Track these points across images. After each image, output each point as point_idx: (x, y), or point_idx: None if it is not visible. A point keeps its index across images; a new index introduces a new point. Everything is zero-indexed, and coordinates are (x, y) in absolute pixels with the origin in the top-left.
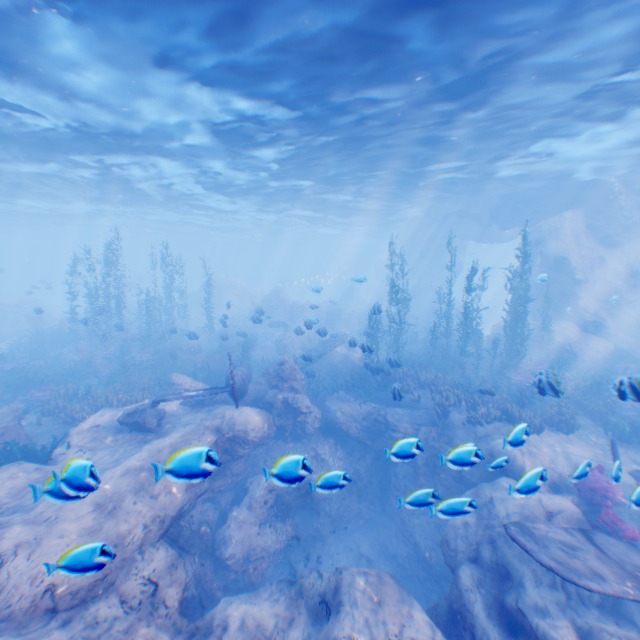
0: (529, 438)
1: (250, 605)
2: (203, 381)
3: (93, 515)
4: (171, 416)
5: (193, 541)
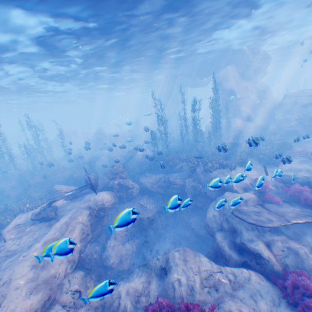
0: (231, 172)
1: (129, 282)
2: (73, 185)
3: (32, 271)
4: (61, 208)
5: (91, 263)
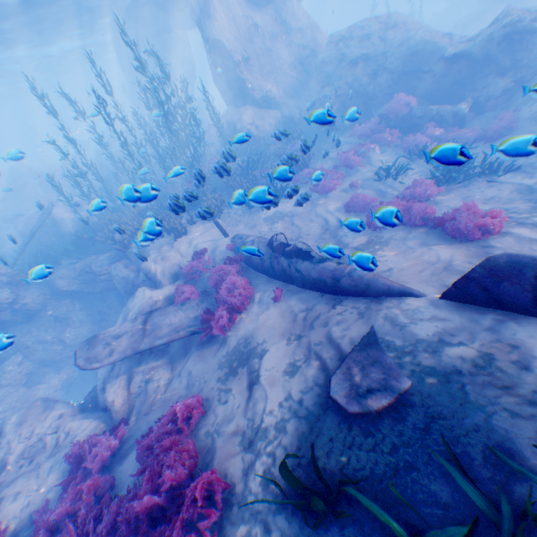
0: (177, 242)
1: None
2: None
3: None
4: None
5: None
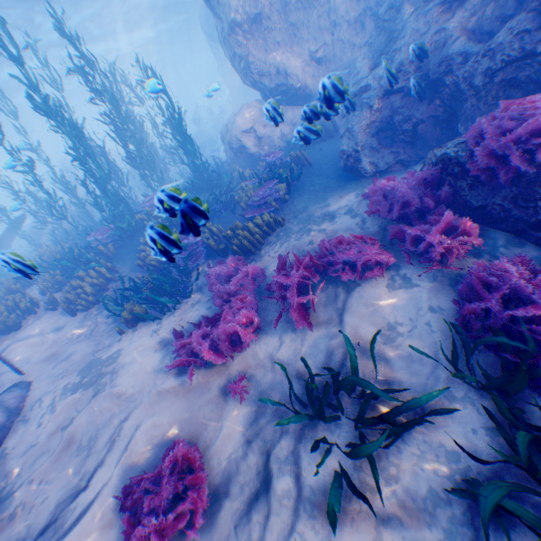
0: None
1: None
2: None
3: None
4: None
5: None
